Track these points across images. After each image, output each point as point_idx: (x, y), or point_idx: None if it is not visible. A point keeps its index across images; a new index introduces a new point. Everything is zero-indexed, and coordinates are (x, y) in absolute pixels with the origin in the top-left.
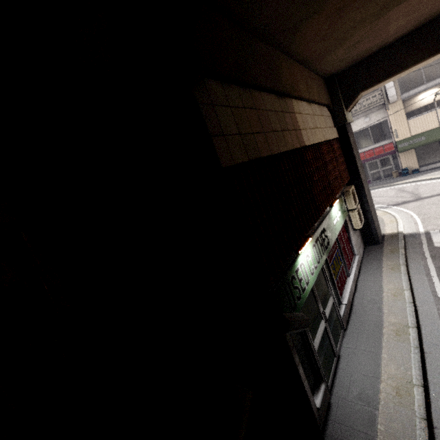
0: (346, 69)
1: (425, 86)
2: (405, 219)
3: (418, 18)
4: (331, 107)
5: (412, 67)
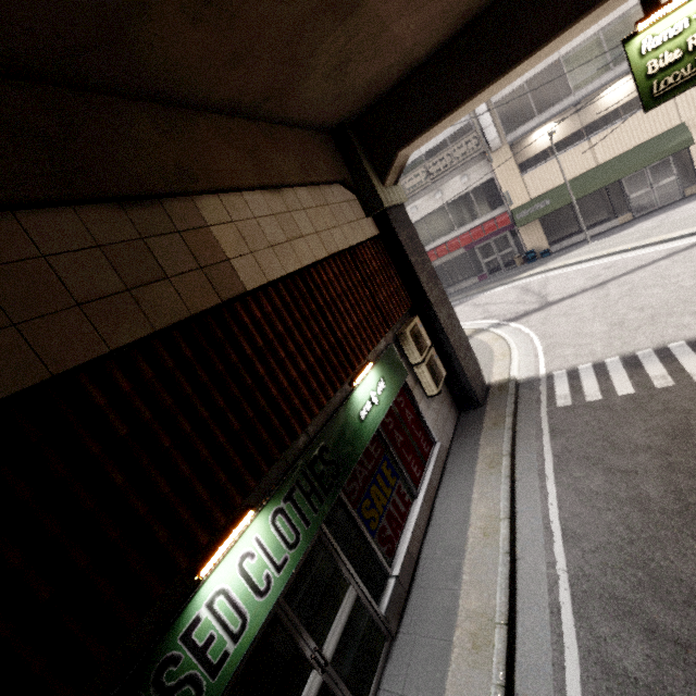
0: (364, 110)
1: (538, 121)
2: (524, 349)
3: (448, 12)
4: (349, 183)
5: (467, 101)
